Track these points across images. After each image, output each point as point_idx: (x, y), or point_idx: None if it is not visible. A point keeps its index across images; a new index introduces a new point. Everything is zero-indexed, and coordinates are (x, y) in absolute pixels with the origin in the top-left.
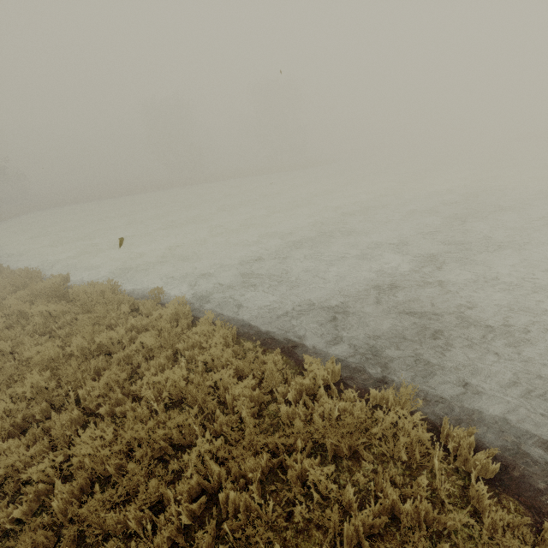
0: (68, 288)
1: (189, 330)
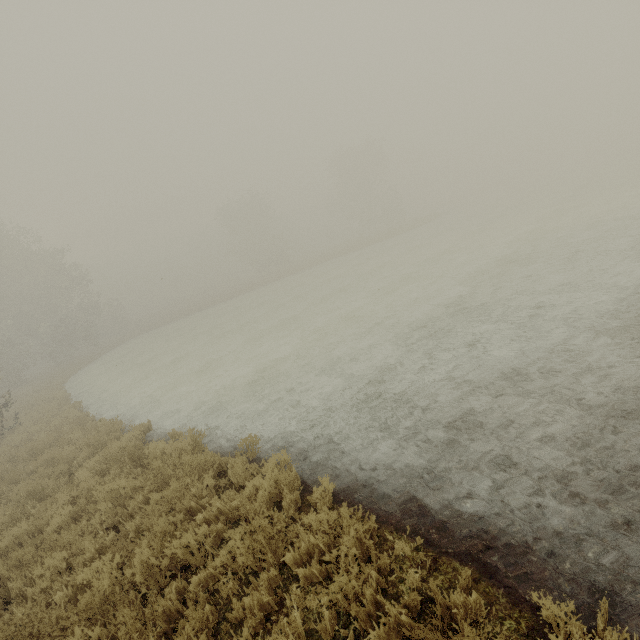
0: (149, 441)
1: (299, 510)
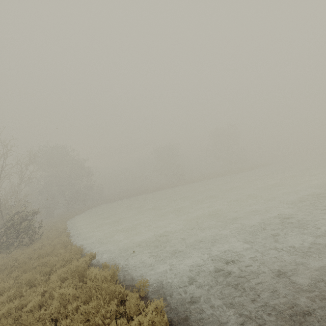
0: (92, 265)
1: None
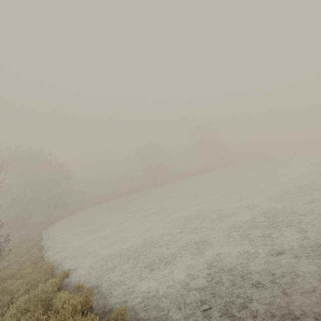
0: (64, 287)
1: None
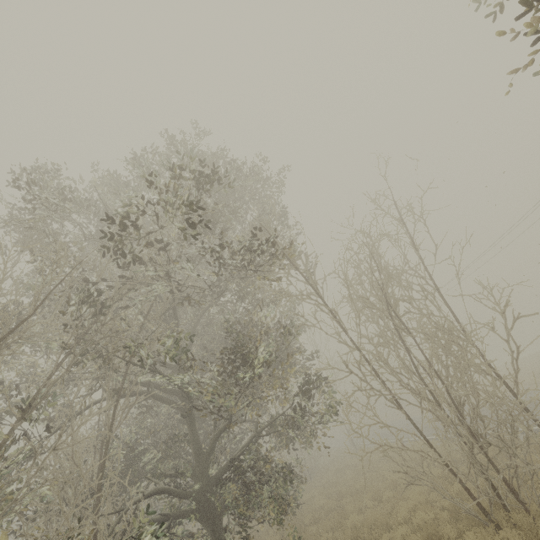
0: None
1: None
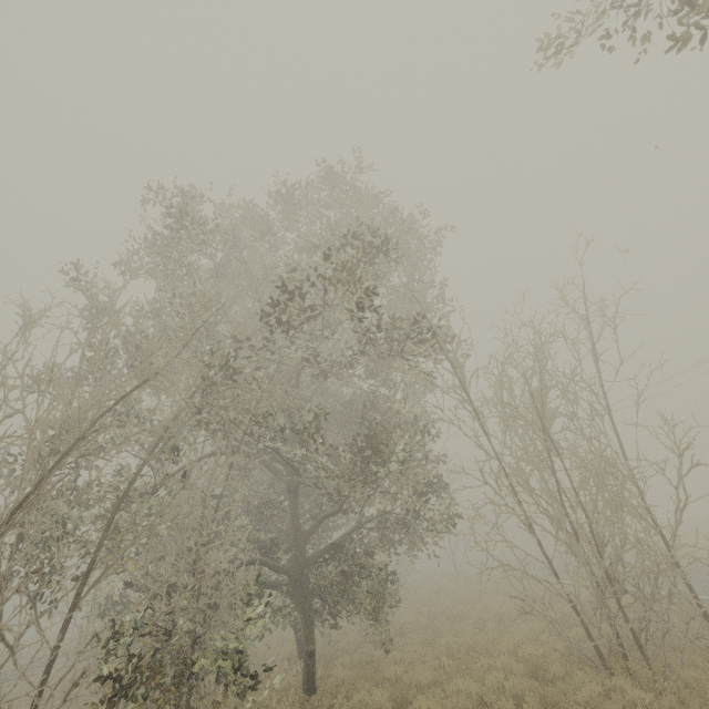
0: None
1: None
